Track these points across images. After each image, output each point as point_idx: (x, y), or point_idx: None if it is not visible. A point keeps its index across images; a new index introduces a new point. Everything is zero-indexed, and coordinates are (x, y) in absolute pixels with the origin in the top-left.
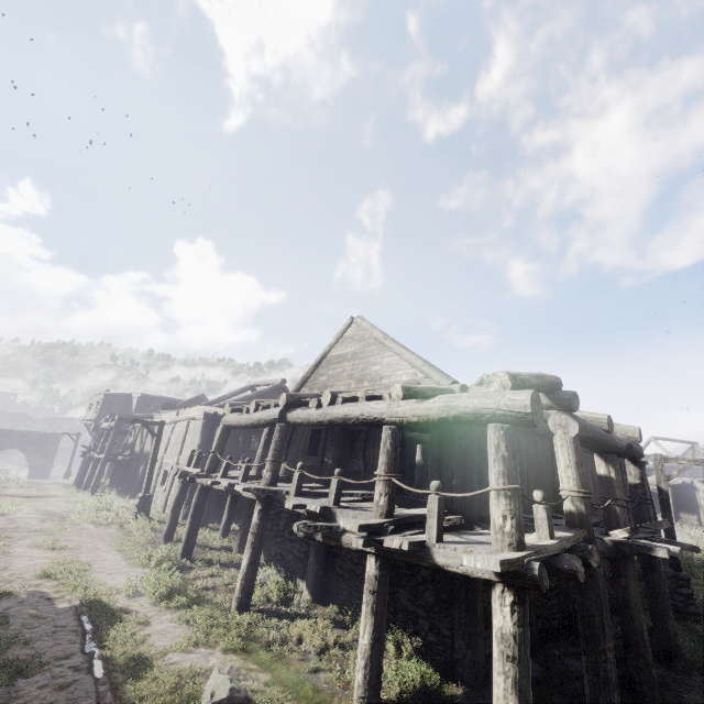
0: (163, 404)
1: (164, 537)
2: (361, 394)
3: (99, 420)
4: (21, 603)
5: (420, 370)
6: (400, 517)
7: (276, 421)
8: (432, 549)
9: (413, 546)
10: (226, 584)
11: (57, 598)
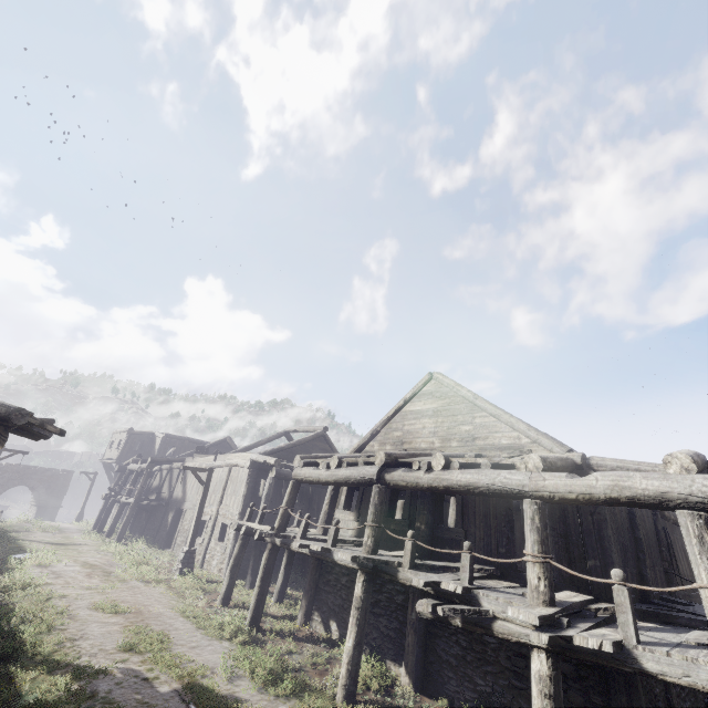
0: (197, 447)
1: (221, 600)
2: (484, 461)
3: (121, 460)
4: (121, 684)
5: (525, 434)
6: (563, 606)
7: (373, 482)
8: (634, 651)
9: (614, 647)
10: (310, 664)
11: (154, 679)
